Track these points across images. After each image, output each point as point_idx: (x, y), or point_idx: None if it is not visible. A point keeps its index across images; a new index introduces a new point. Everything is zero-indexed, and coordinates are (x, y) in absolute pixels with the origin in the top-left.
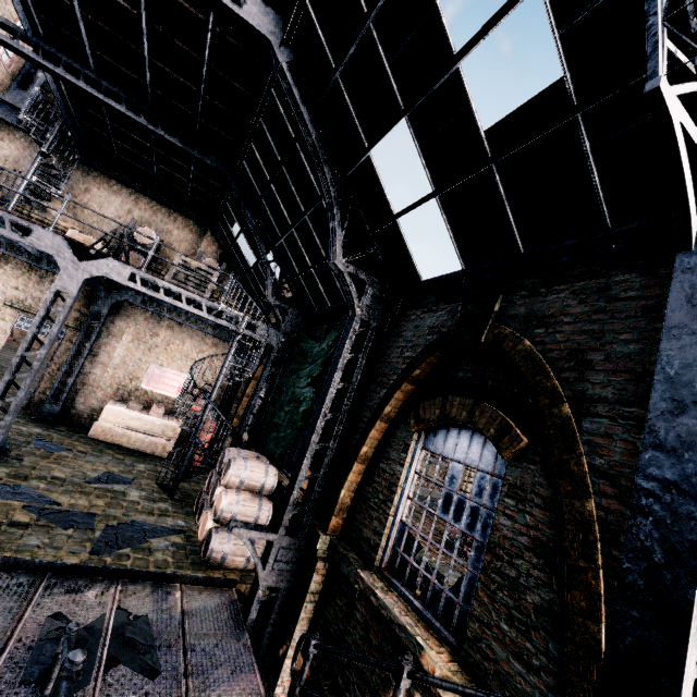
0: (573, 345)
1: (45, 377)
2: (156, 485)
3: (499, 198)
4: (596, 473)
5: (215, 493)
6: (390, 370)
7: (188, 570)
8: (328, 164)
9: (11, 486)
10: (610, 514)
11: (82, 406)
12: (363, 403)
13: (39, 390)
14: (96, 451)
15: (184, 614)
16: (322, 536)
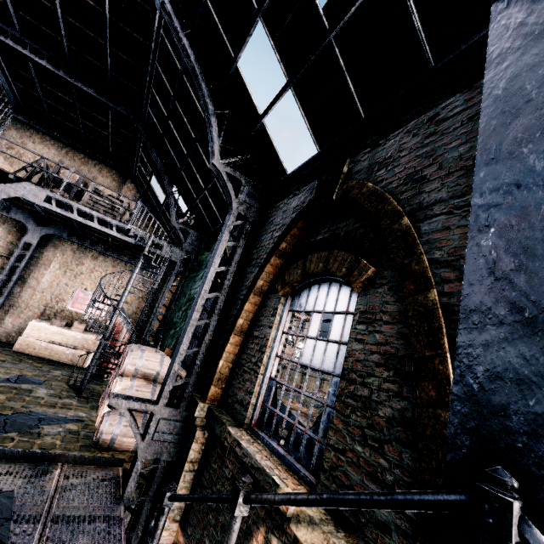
0: (409, 170)
1: None
2: (67, 386)
3: (340, 71)
4: (436, 265)
5: (113, 383)
6: (263, 252)
7: (75, 451)
8: (208, 87)
9: None
10: (453, 297)
11: (10, 325)
12: (241, 285)
13: None
14: (15, 360)
15: (57, 489)
16: (200, 404)
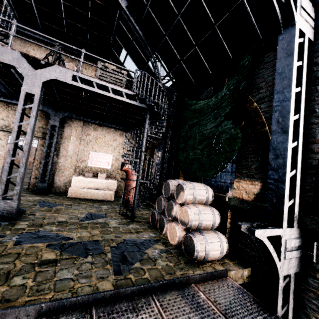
0: None
1: (33, 169)
2: (119, 215)
3: None
4: None
5: (173, 210)
6: None
7: (188, 269)
8: None
9: (32, 232)
10: None
11: (58, 182)
12: (313, 104)
13: (32, 177)
14: (75, 203)
15: (227, 317)
16: None
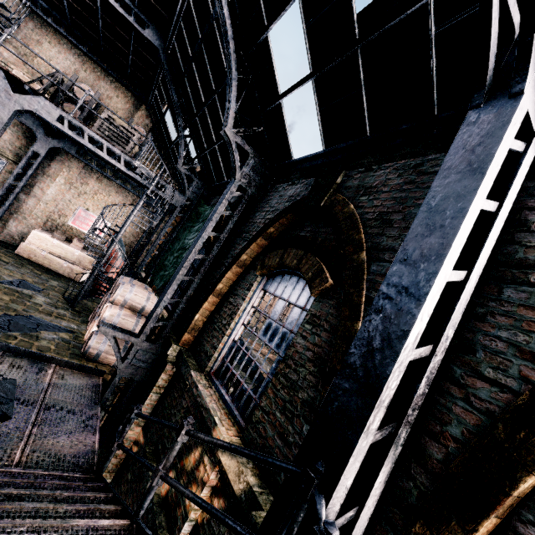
0: (383, 209)
1: None
2: (62, 297)
3: (359, 83)
4: (369, 302)
5: (103, 307)
6: (253, 228)
7: (66, 357)
8: (236, 44)
9: None
10: None
11: (14, 229)
12: (228, 252)
13: None
14: (17, 264)
15: (50, 385)
16: (174, 345)
